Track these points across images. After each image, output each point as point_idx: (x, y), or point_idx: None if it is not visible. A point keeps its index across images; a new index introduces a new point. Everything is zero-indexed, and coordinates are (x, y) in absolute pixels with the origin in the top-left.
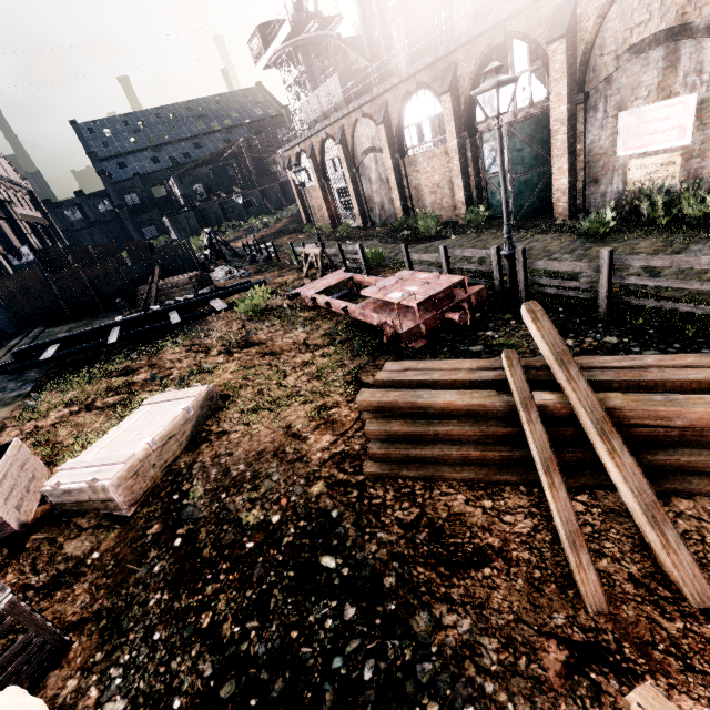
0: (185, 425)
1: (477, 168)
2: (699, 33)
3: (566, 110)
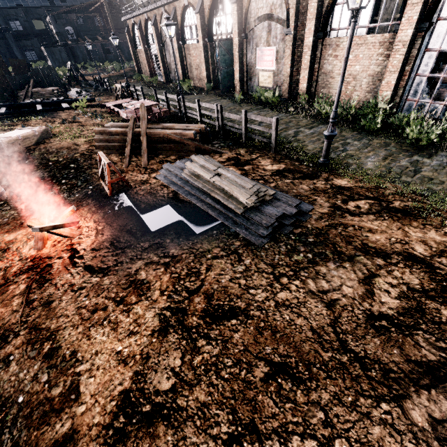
0: (34, 137)
1: (213, 60)
2: (275, 20)
3: (238, 40)
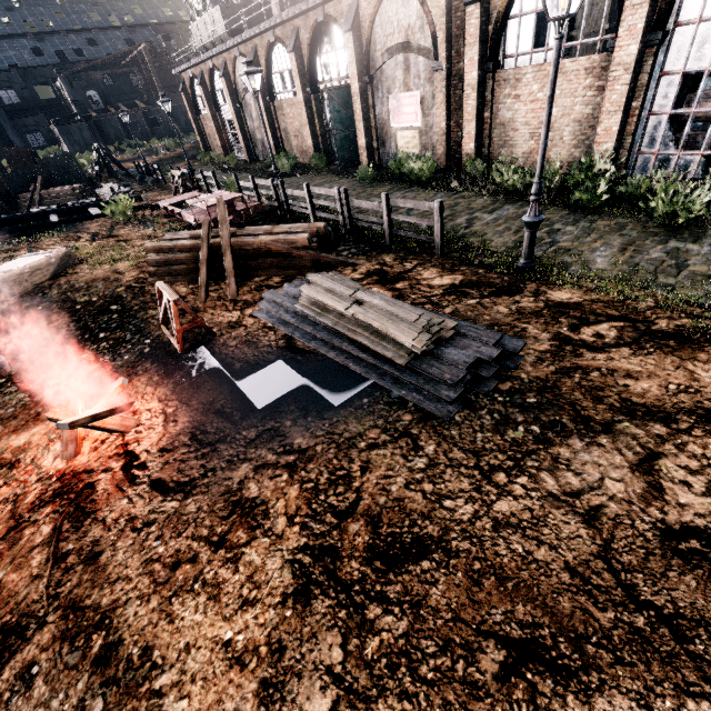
0: (49, 266)
1: (322, 120)
2: (415, 51)
3: (358, 87)
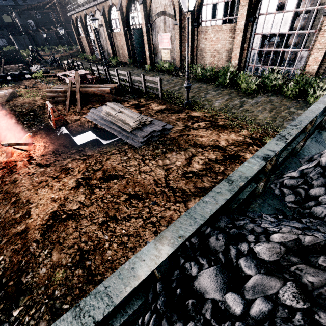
0: (5, 96)
1: (132, 42)
2: (167, 15)
3: (145, 29)
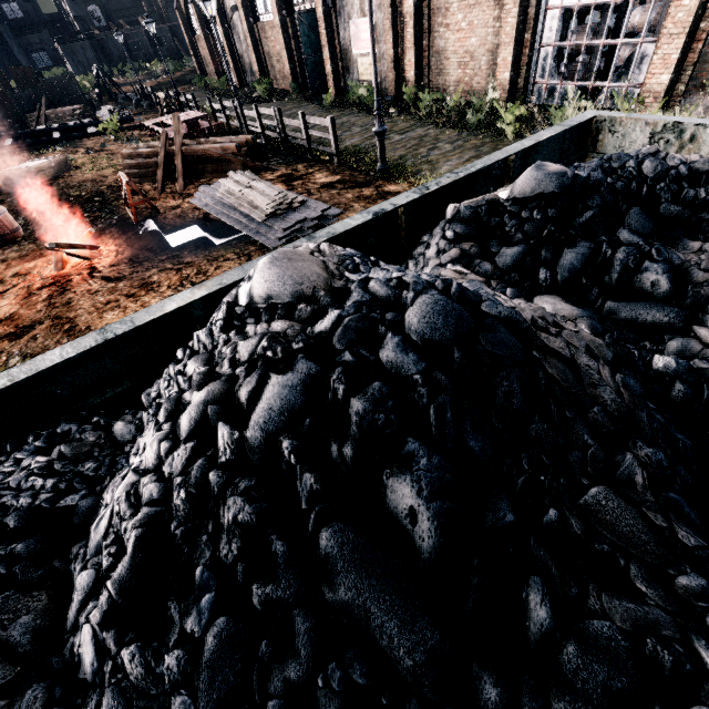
0: (50, 169)
1: (298, 45)
2: None
3: (322, 11)
